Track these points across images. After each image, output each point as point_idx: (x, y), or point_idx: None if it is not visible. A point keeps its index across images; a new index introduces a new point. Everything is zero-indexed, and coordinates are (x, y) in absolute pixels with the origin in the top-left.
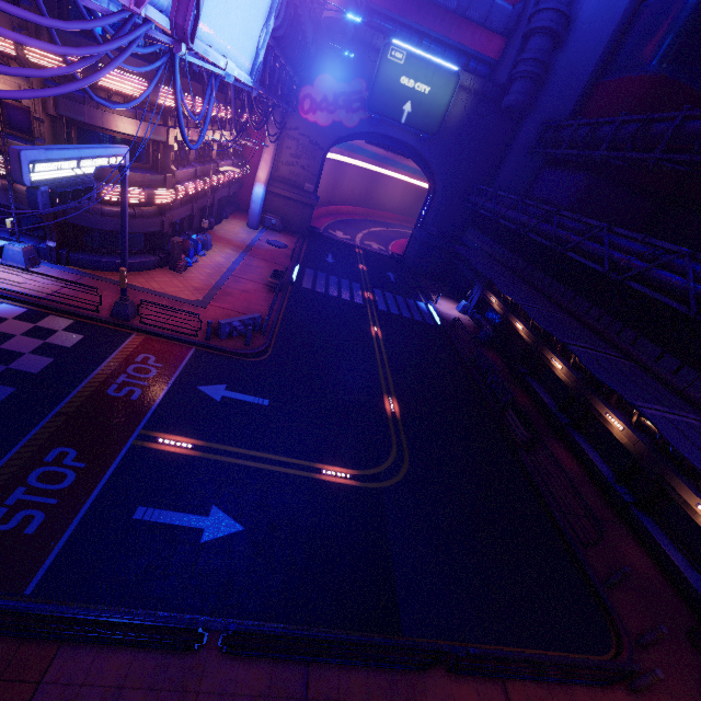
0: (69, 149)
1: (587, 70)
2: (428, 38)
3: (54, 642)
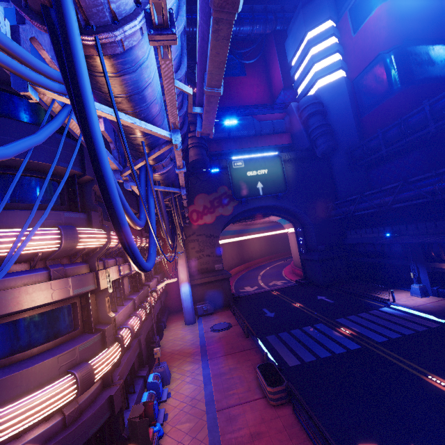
0: None
1: (350, 118)
2: (247, 153)
3: None
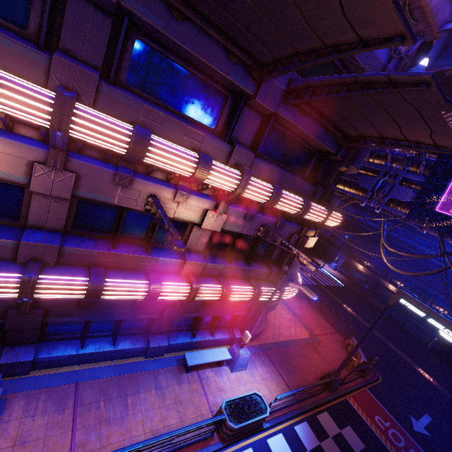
0: None
1: None
2: None
3: None
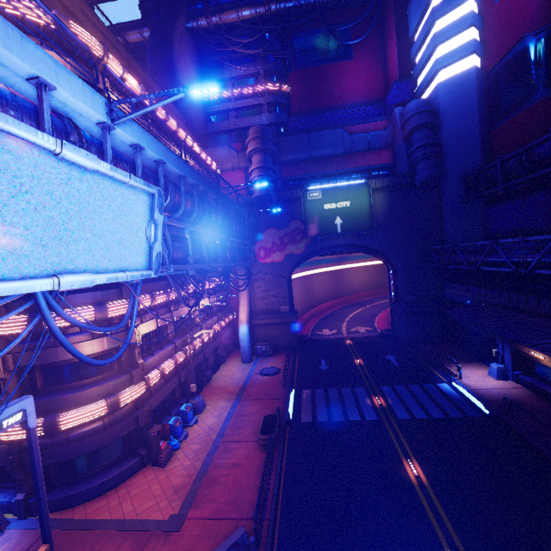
0: None
1: (474, 130)
2: (333, 176)
3: None
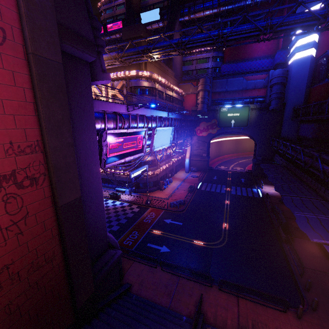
0: (137, 170)
1: (303, 86)
2: (236, 99)
3: (133, 261)
